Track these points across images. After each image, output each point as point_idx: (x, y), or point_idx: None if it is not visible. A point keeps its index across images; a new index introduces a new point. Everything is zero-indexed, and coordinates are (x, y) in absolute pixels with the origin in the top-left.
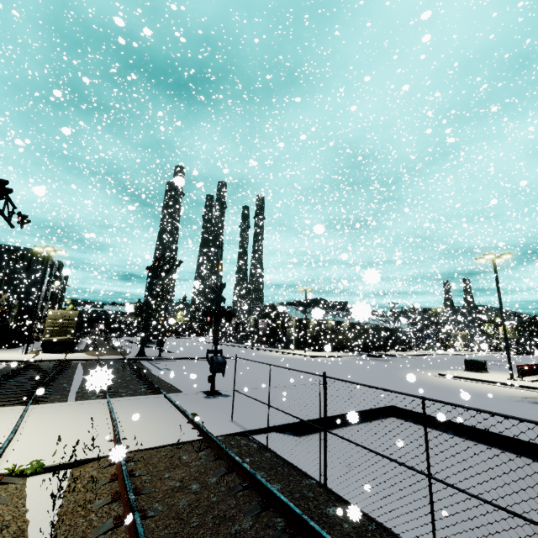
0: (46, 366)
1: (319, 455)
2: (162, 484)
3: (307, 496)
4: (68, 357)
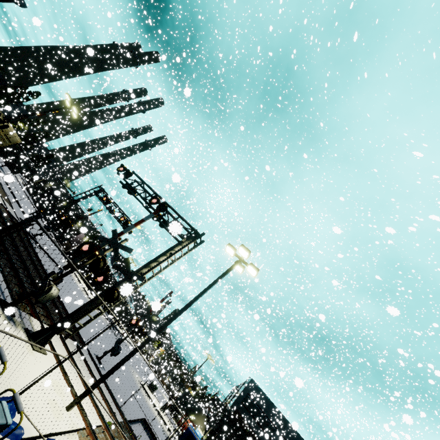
0: None
1: None
2: None
3: None
4: None
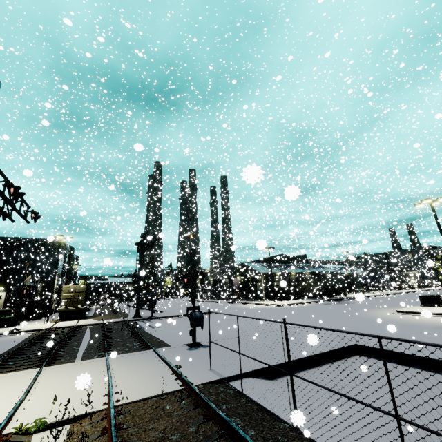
0: (62, 332)
1: (290, 397)
2: (146, 436)
3: (280, 441)
4: (79, 323)
